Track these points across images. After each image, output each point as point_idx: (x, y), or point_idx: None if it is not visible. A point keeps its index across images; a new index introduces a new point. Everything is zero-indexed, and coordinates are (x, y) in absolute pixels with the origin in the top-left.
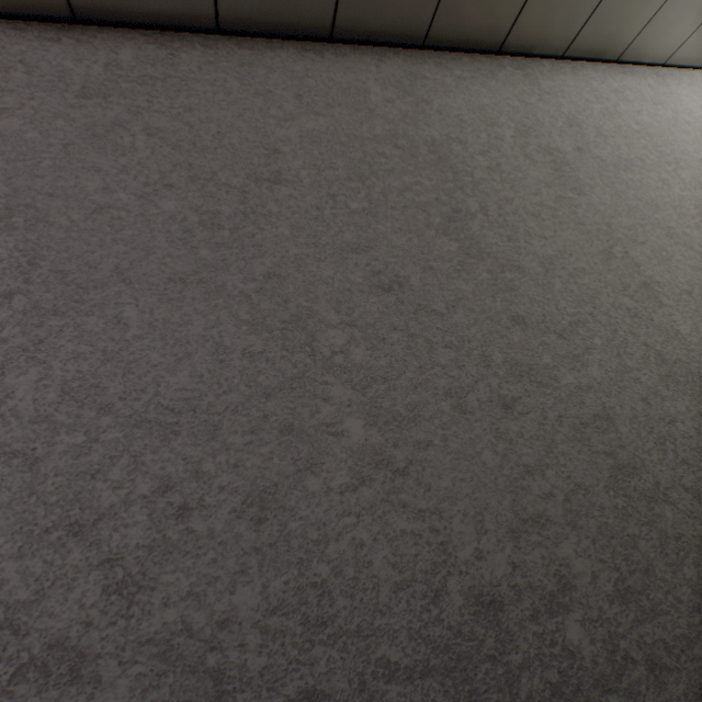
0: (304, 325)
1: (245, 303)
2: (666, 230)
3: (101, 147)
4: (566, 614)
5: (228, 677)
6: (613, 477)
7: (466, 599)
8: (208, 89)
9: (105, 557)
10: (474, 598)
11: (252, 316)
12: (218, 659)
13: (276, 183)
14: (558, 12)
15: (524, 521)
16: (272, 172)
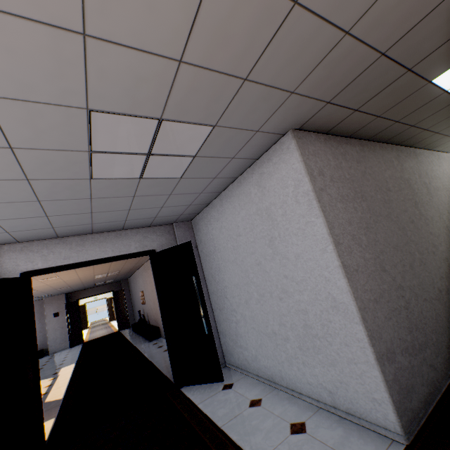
0: (404, 230)
1: (395, 223)
2: (447, 211)
3: (365, 179)
4: (448, 295)
5: (416, 294)
6: (449, 271)
7: (437, 289)
8: (371, 160)
9: (398, 272)
10: (437, 289)
11: (397, 226)
12: (415, 291)
13: (389, 191)
14: (428, 141)
15: (440, 277)
16: (388, 188)
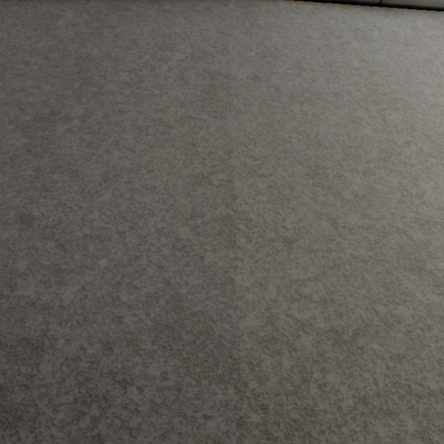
0: None
1: None
2: (312, 168)
3: None
4: None
5: None
6: None
7: None
8: None
9: None
10: None
11: None
12: None
13: None
14: None
15: None
16: None
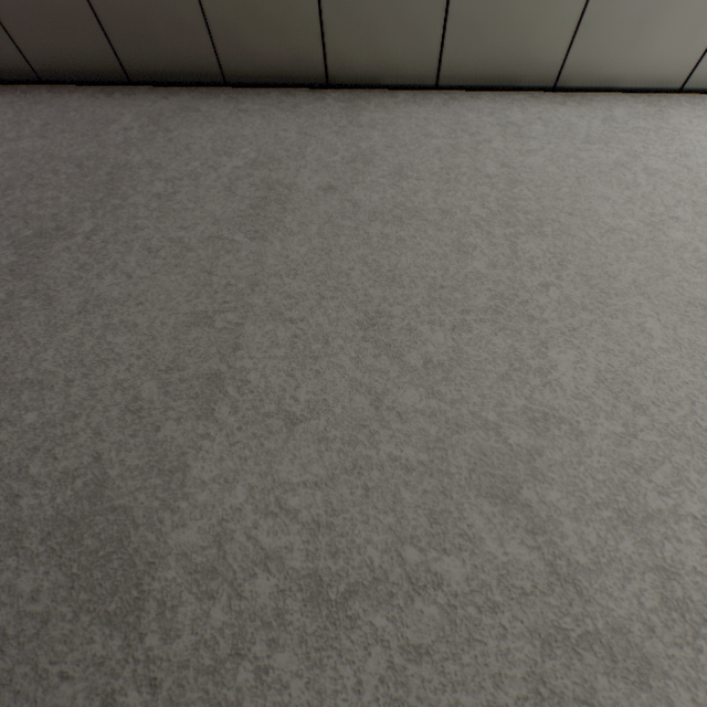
0: None
1: None
2: (370, 315)
3: None
4: None
5: None
6: None
7: None
8: None
9: None
10: None
11: None
12: None
13: None
14: (384, 29)
15: None
16: None
